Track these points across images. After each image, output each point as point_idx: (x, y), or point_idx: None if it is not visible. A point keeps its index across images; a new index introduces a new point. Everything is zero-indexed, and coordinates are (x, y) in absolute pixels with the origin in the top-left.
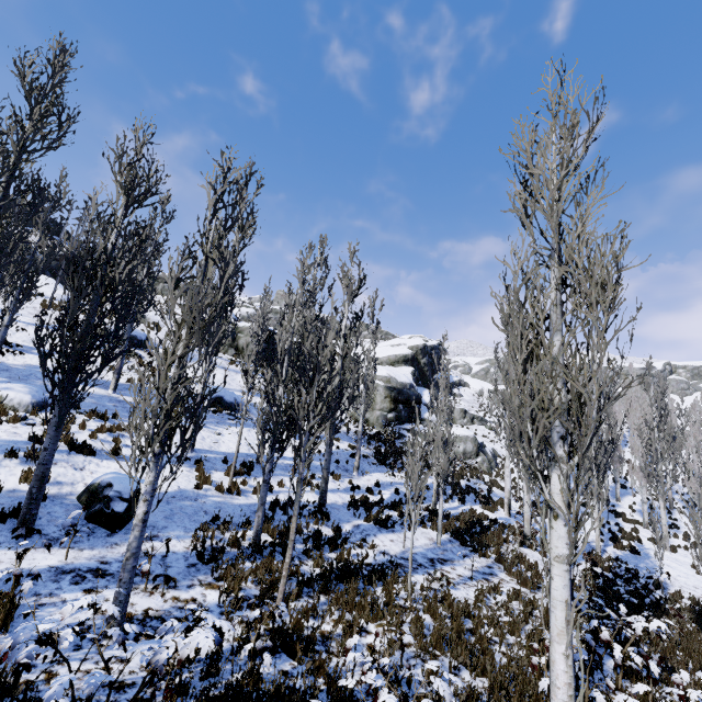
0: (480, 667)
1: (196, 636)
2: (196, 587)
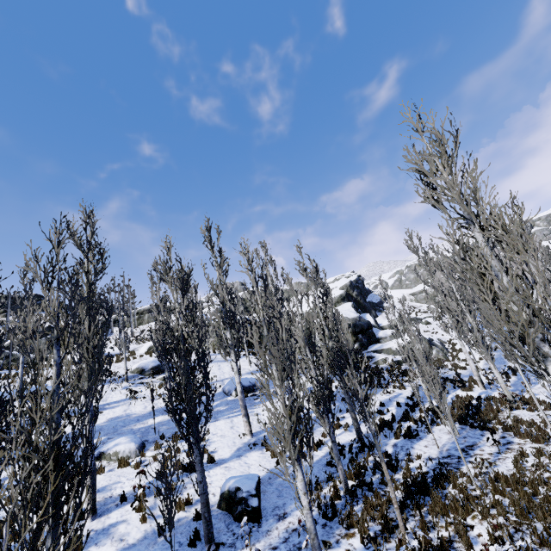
0: None
1: None
2: (341, 540)
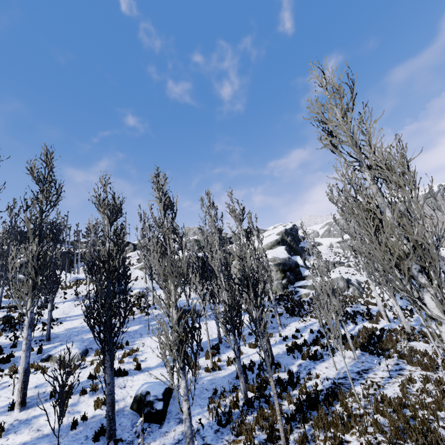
0: (435, 444)
1: None
2: None
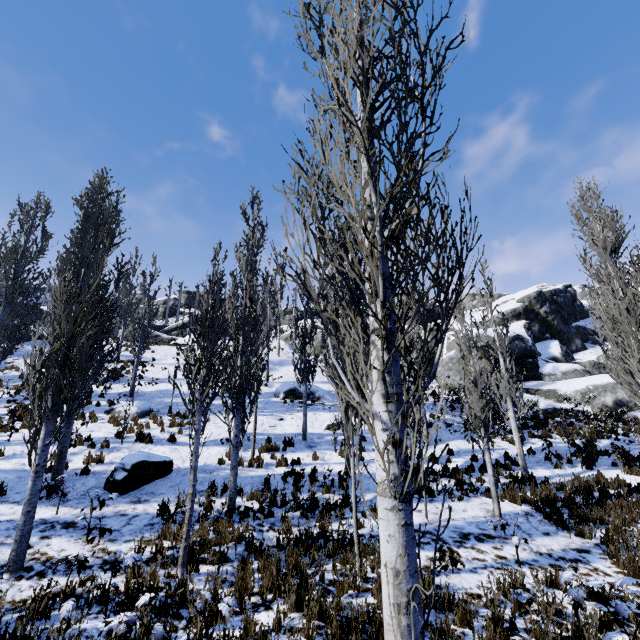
0: None
1: None
2: (133, 542)
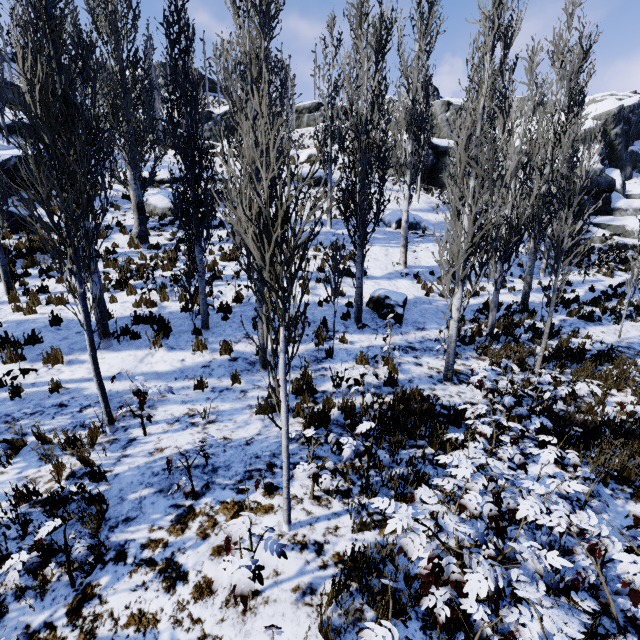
0: None
1: (583, 386)
2: (470, 359)
